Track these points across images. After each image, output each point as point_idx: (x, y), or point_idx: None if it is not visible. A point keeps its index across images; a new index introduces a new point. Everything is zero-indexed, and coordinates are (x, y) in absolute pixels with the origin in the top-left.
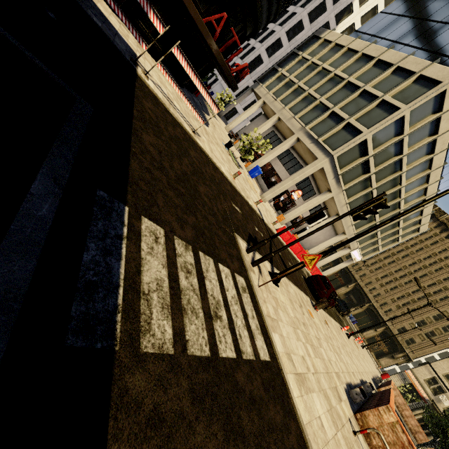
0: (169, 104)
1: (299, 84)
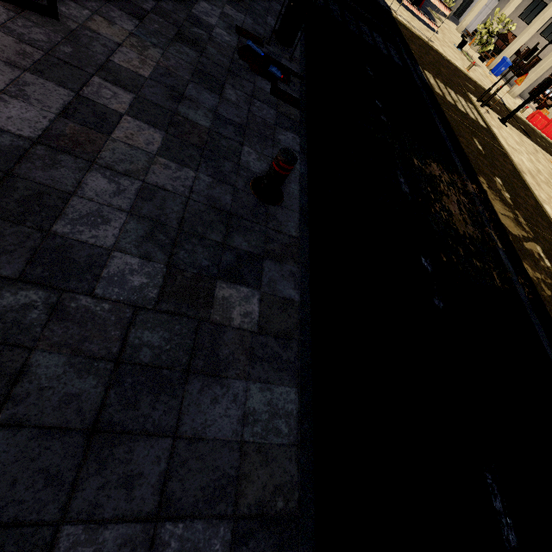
0: (411, 27)
1: None
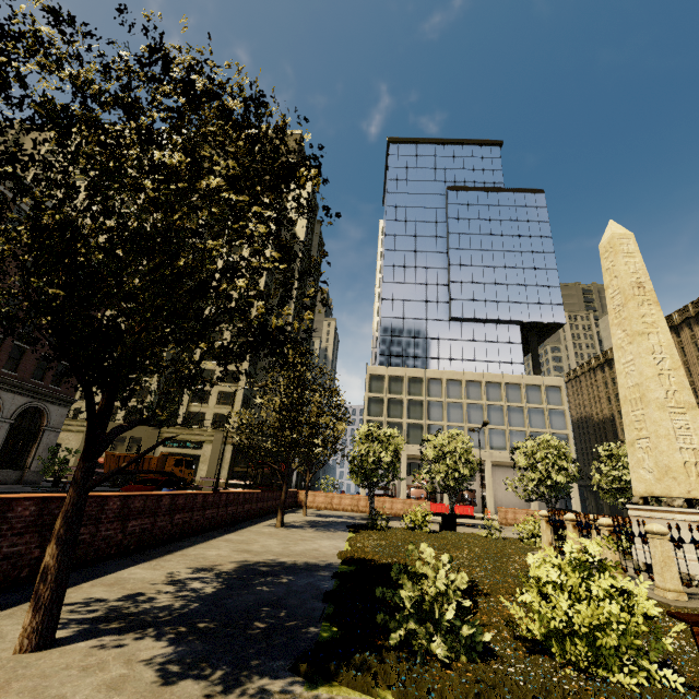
0: None
1: None
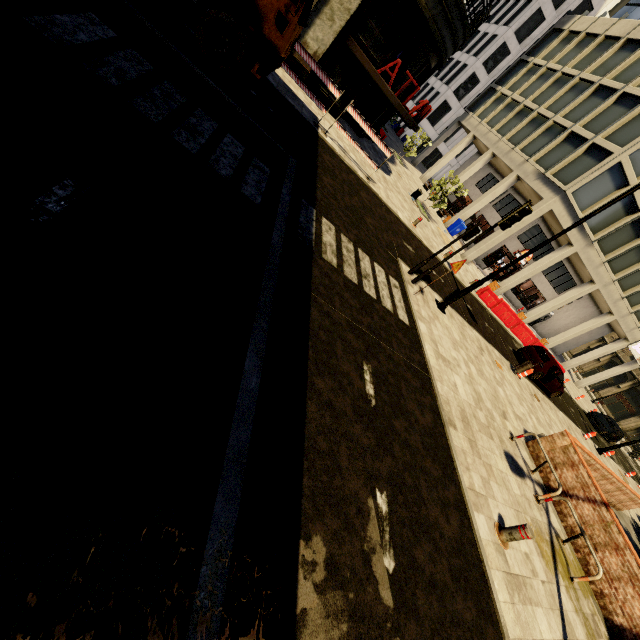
0: (344, 156)
1: (525, 103)
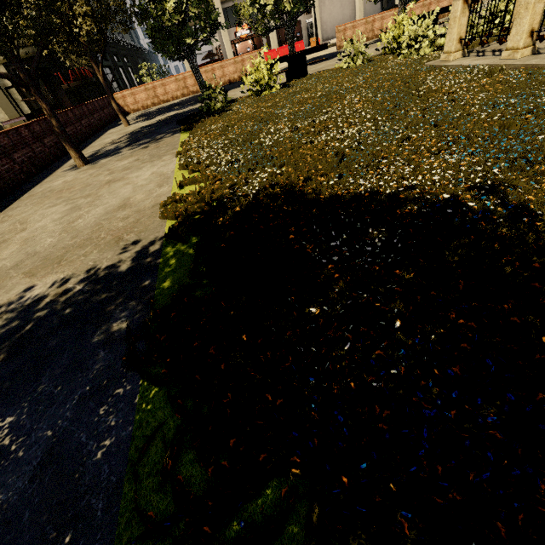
0: None
1: None
